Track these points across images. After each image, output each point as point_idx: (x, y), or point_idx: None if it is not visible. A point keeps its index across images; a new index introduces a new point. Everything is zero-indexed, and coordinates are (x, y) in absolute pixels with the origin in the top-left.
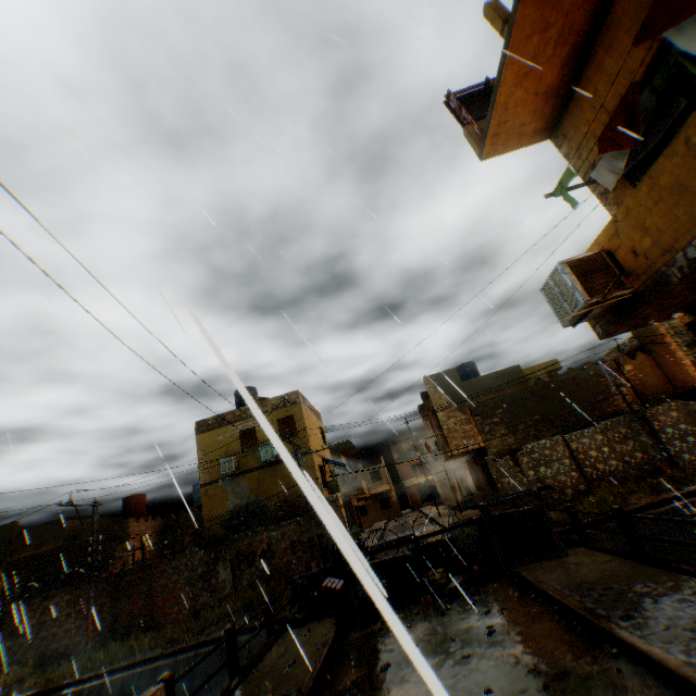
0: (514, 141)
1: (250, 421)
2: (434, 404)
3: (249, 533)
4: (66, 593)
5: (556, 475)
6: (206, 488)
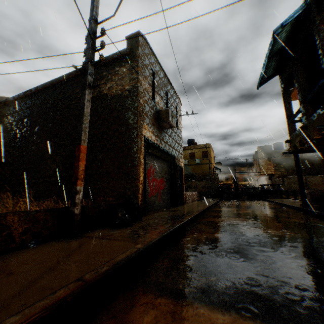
0: (297, 99)
1: (193, 150)
2: (258, 156)
3: (191, 181)
4: None
5: (296, 187)
6: None
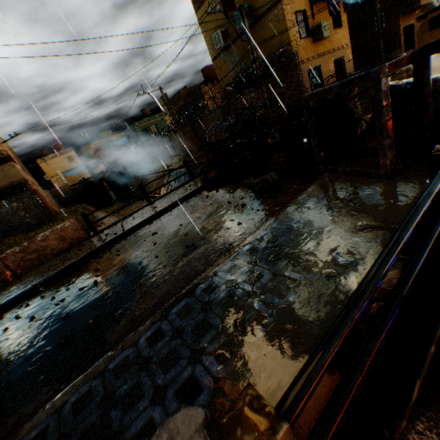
0: None
1: None
2: None
3: (238, 96)
4: (180, 130)
5: None
6: (215, 63)
